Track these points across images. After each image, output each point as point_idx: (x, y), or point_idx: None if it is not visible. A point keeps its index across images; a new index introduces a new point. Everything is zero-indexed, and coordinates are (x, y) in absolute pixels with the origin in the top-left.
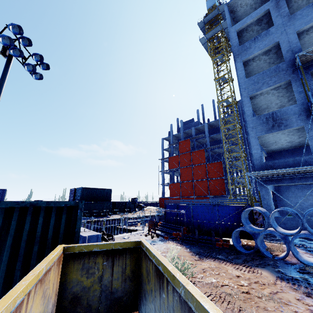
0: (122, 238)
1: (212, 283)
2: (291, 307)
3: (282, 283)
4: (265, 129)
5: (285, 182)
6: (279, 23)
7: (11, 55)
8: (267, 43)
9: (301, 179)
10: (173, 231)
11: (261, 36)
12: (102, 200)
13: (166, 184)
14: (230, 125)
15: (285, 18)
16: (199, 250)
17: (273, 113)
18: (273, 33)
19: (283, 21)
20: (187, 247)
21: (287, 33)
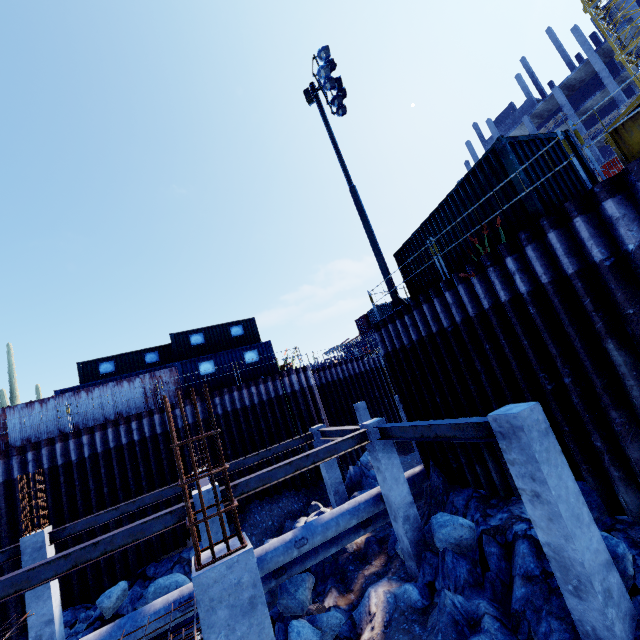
0: None
1: None
2: None
3: None
4: None
5: None
6: None
7: (317, 96)
8: None
9: None
10: None
11: None
12: None
13: None
14: None
15: None
16: None
17: None
18: None
19: None
20: None
21: None
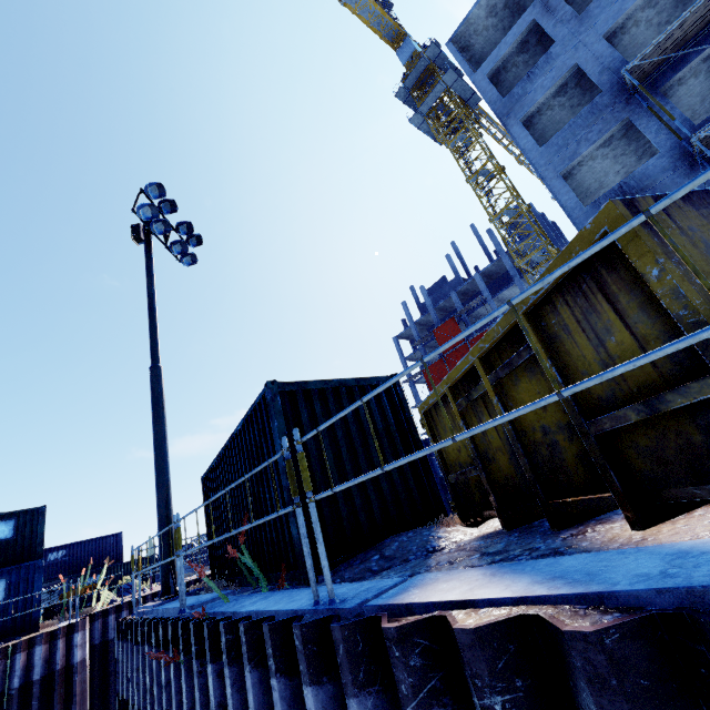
0: None
1: None
2: None
3: None
4: None
5: None
6: (565, 34)
7: (148, 236)
8: (555, 74)
9: None
10: None
11: (540, 68)
12: None
13: None
14: (533, 255)
15: (573, 23)
16: None
17: (620, 185)
18: (559, 55)
19: (570, 29)
20: None
21: (587, 44)
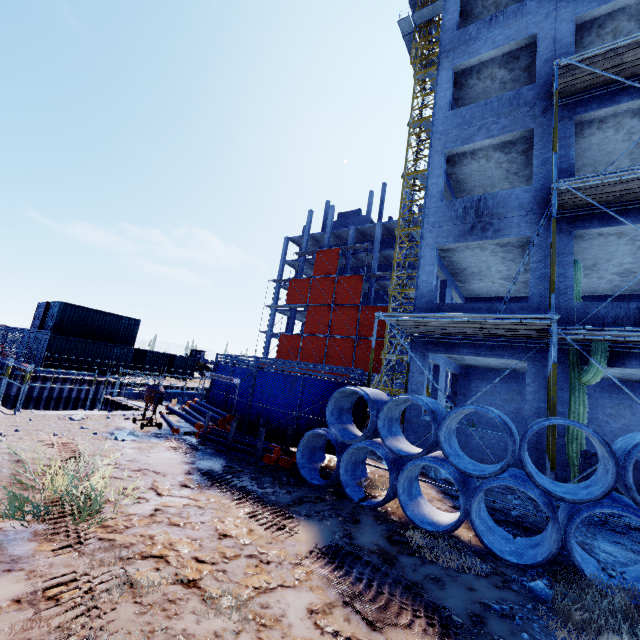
0: (66, 418)
1: (128, 547)
2: (263, 637)
3: (315, 564)
4: (457, 232)
5: (463, 351)
6: None
7: None
8: (512, 34)
9: (494, 350)
10: (203, 420)
11: (506, 16)
12: (112, 340)
13: (275, 335)
14: (415, 230)
15: None
16: (217, 466)
17: (480, 198)
18: (530, 12)
19: None
20: (197, 455)
21: (559, 17)
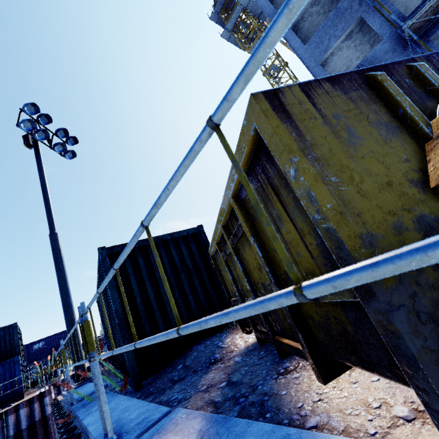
0: None
1: None
2: None
3: None
4: None
5: None
6: None
7: (35, 142)
8: None
9: None
10: None
11: None
12: None
13: None
14: None
15: None
16: None
17: (358, 67)
18: None
19: None
20: None
21: None
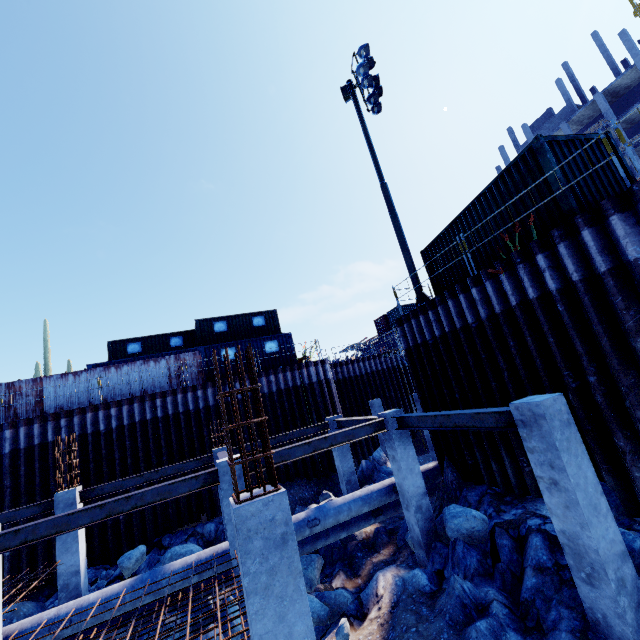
0: None
1: None
2: None
3: None
4: None
5: None
6: None
7: (354, 94)
8: None
9: None
10: None
11: None
12: None
13: None
14: None
15: None
16: None
17: None
18: None
19: None
20: None
21: None
